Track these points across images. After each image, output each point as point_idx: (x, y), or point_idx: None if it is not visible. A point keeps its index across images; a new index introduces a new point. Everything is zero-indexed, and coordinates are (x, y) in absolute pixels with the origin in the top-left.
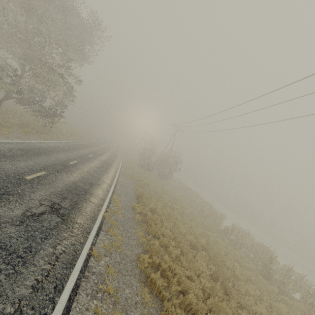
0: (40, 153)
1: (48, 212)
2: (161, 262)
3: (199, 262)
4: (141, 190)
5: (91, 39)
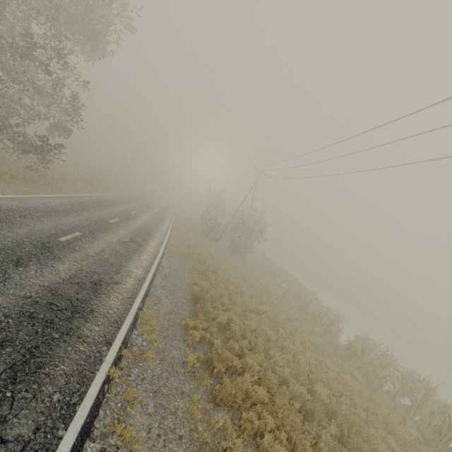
0: None
1: None
2: None
3: None
4: (203, 284)
5: (106, 4)
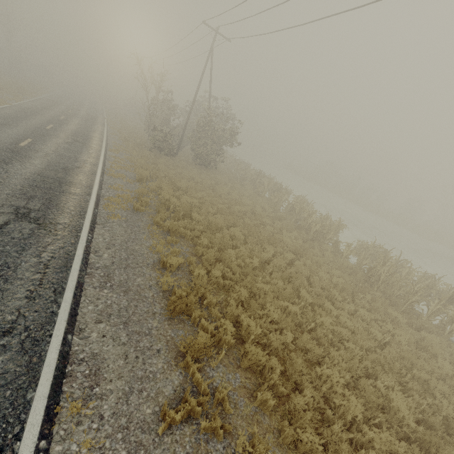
0: None
1: None
2: None
3: None
4: (176, 262)
5: None
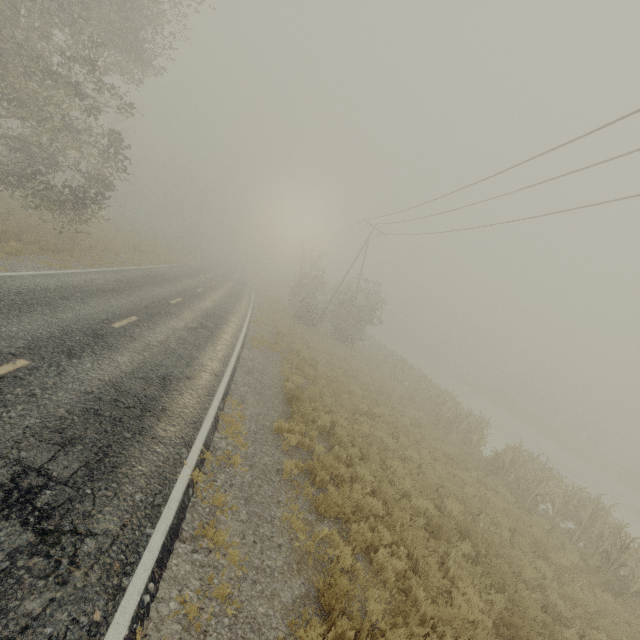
0: (30, 306)
1: None
2: (361, 630)
3: (457, 584)
4: (298, 380)
5: (152, 3)
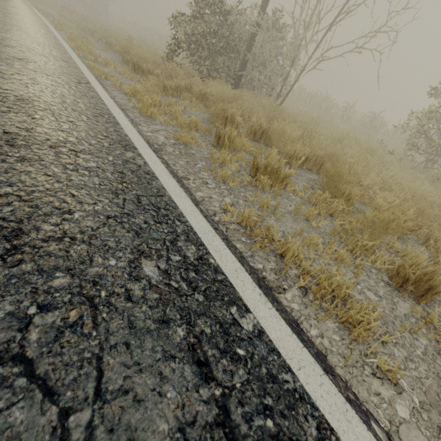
0: None
1: None
2: None
3: None
4: None
5: None
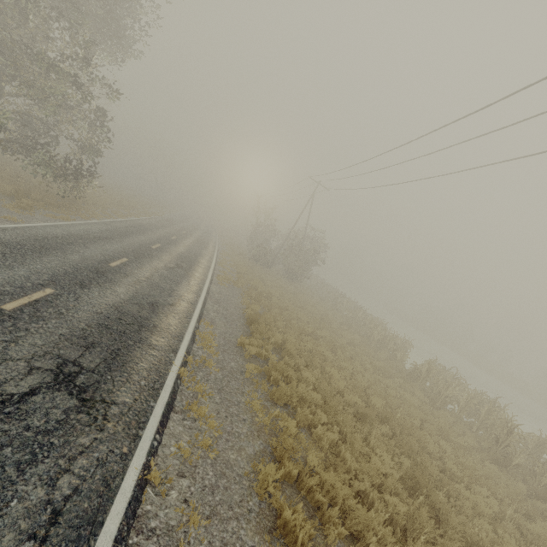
0: (46, 249)
1: (48, 388)
2: (302, 471)
3: (376, 451)
4: (256, 308)
5: None
